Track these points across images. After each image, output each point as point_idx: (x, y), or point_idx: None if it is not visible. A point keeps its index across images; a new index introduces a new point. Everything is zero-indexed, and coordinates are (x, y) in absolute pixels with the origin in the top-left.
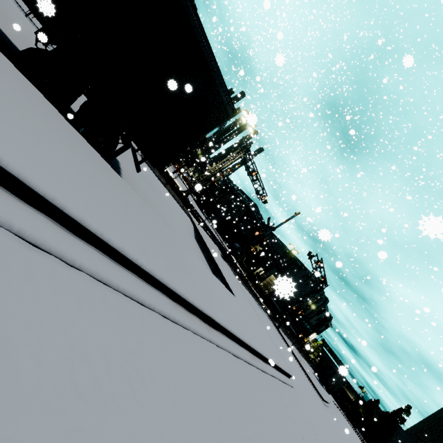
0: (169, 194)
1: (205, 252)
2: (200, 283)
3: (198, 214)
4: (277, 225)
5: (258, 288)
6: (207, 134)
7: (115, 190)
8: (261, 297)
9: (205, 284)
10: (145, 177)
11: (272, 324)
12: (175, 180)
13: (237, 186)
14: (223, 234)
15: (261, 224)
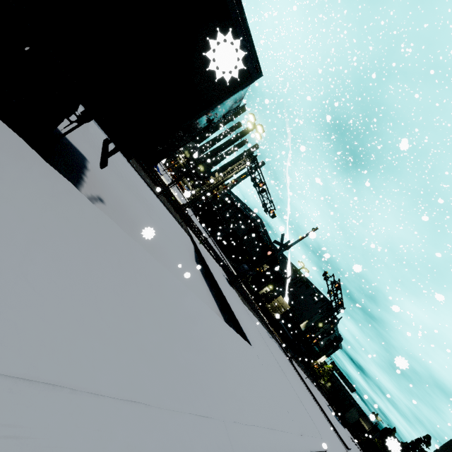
0: (164, 206)
1: (208, 278)
2: (205, 361)
3: (199, 231)
4: (292, 243)
5: (265, 311)
6: (214, 112)
7: (6, 187)
8: (269, 321)
9: (214, 356)
10: (130, 184)
11: (284, 356)
12: (173, 192)
13: (240, 200)
14: (226, 251)
15: (274, 242)
